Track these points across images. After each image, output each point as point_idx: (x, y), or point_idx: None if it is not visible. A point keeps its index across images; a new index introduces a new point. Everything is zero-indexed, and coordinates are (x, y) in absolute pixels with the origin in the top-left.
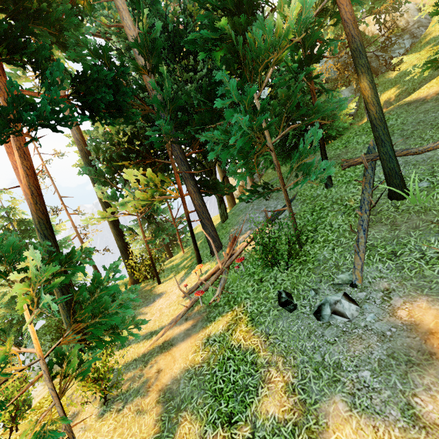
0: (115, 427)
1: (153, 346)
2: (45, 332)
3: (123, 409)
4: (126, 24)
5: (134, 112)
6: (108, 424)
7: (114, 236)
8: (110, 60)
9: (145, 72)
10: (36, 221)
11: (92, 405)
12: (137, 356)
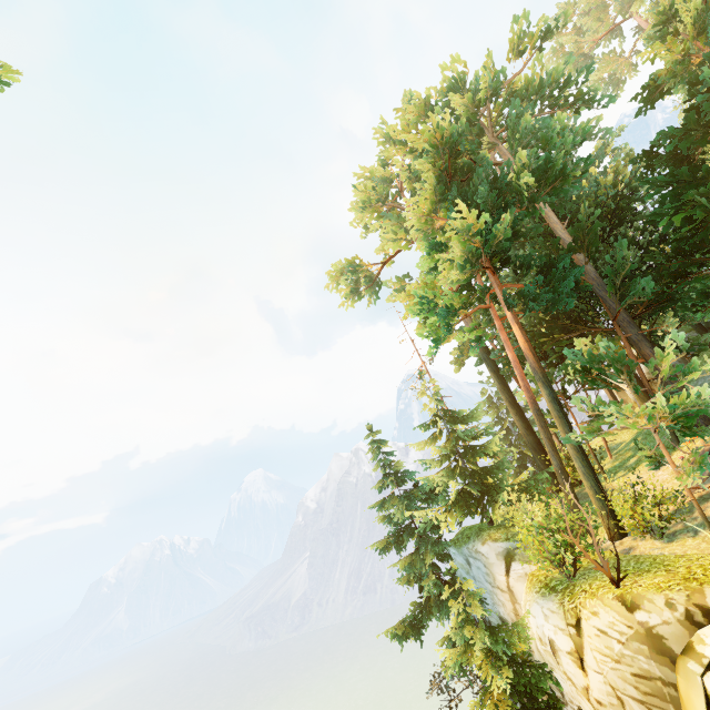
0: (703, 541)
1: (684, 502)
2: (479, 529)
3: (696, 535)
4: (552, 221)
5: (585, 284)
6: (689, 541)
7: (522, 430)
8: (555, 249)
9: (579, 252)
10: (539, 375)
11: (644, 541)
12: (665, 513)
